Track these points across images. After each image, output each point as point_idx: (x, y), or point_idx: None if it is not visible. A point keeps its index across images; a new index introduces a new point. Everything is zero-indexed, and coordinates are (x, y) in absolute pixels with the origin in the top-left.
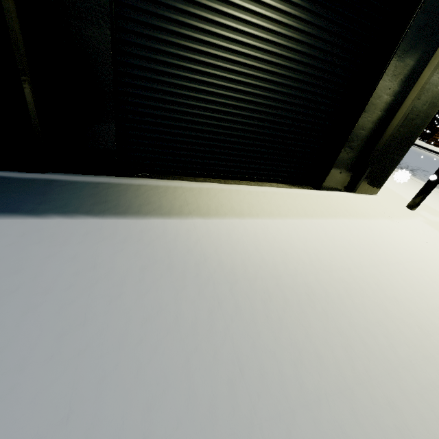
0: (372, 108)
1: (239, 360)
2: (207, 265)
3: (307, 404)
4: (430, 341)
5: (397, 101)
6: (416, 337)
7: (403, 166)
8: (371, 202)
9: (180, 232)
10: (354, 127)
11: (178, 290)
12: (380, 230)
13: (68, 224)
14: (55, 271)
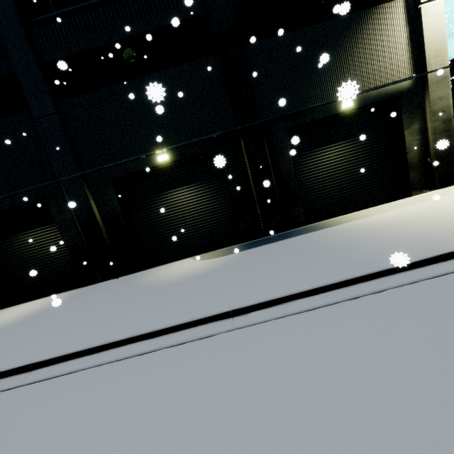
0: (410, 150)
1: (382, 233)
2: (361, 227)
3: (407, 232)
4: None
5: (424, 140)
6: None
7: None
8: (452, 188)
9: (345, 226)
10: (408, 161)
11: (355, 232)
12: (453, 196)
13: (308, 234)
14: (317, 238)
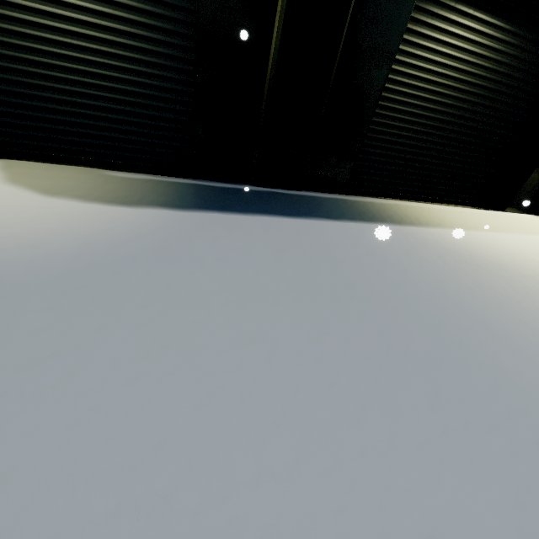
0: None
1: None
2: (477, 258)
3: None
4: None
5: None
6: None
7: None
8: None
9: (436, 237)
10: None
11: (475, 271)
12: None
13: (362, 226)
14: (391, 254)
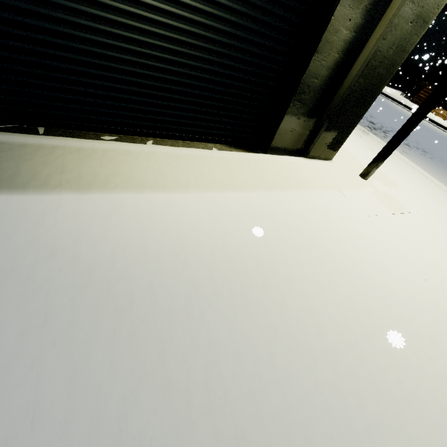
0: (327, 48)
1: (38, 405)
2: (51, 262)
3: None
4: (321, 342)
5: (359, 40)
6: (306, 339)
7: (377, 126)
8: (321, 170)
9: (30, 215)
10: (305, 74)
11: None
12: (317, 205)
13: None
14: None
